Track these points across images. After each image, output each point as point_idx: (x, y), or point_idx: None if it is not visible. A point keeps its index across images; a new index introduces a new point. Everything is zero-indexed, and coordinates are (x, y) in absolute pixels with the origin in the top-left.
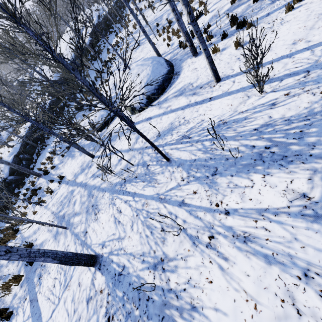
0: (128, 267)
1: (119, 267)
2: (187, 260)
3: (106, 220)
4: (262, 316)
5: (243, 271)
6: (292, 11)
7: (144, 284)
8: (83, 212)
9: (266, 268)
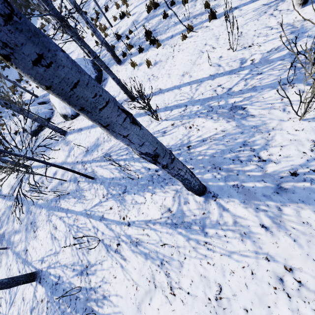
0: (62, 277)
1: (56, 278)
2: (103, 264)
3: (44, 237)
4: (139, 293)
5: (133, 266)
6: (186, 40)
7: (68, 291)
8: (23, 230)
9: (145, 262)
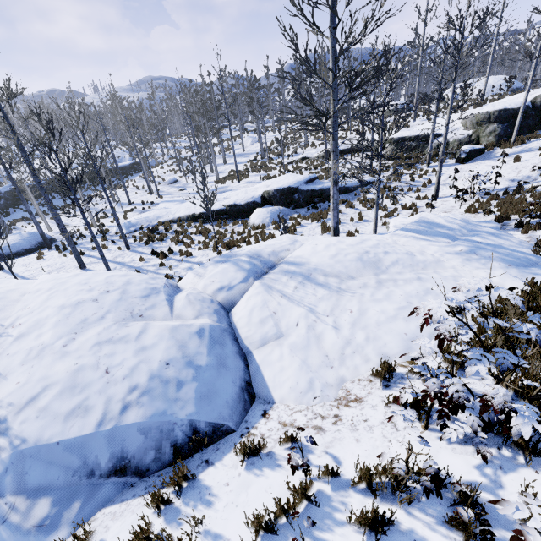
0: None
1: None
2: None
3: None
4: None
5: None
6: (64, 257)
7: None
8: None
9: None
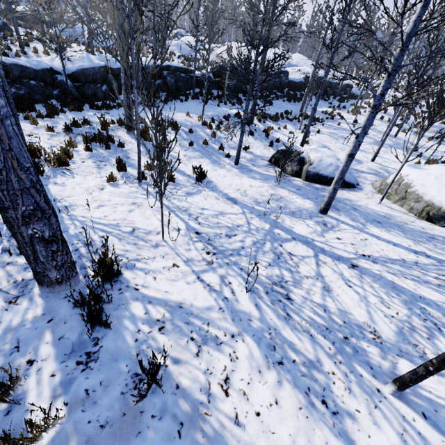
0: None
1: None
2: None
3: None
4: None
5: None
6: None
7: None
8: None
9: None
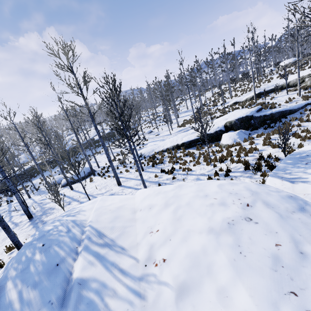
0: None
1: None
2: None
3: None
4: None
5: None
6: (105, 179)
7: None
8: None
9: None
